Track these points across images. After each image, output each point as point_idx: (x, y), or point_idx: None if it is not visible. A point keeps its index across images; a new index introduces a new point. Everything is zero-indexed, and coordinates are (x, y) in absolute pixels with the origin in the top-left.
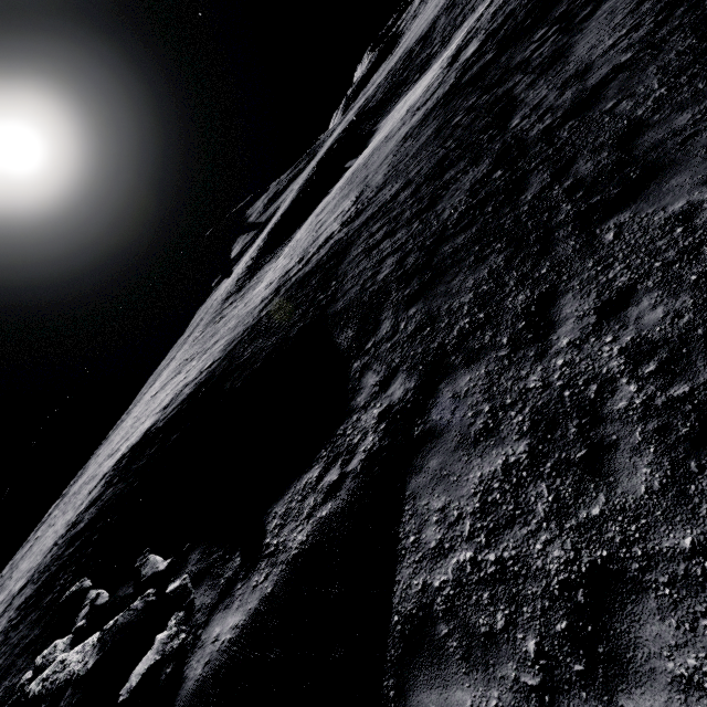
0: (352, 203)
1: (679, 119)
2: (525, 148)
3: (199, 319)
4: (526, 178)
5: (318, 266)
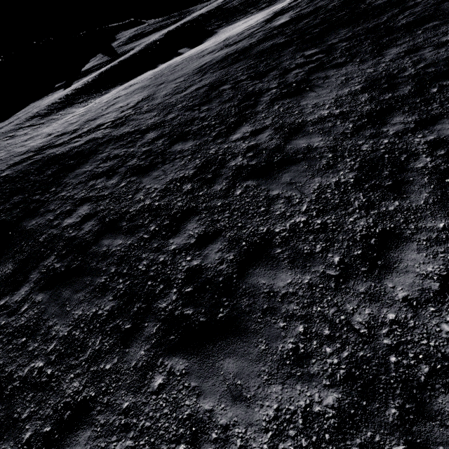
0: (135, 104)
1: (283, 276)
2: (216, 176)
3: (19, 116)
4: (189, 217)
5: (65, 156)
